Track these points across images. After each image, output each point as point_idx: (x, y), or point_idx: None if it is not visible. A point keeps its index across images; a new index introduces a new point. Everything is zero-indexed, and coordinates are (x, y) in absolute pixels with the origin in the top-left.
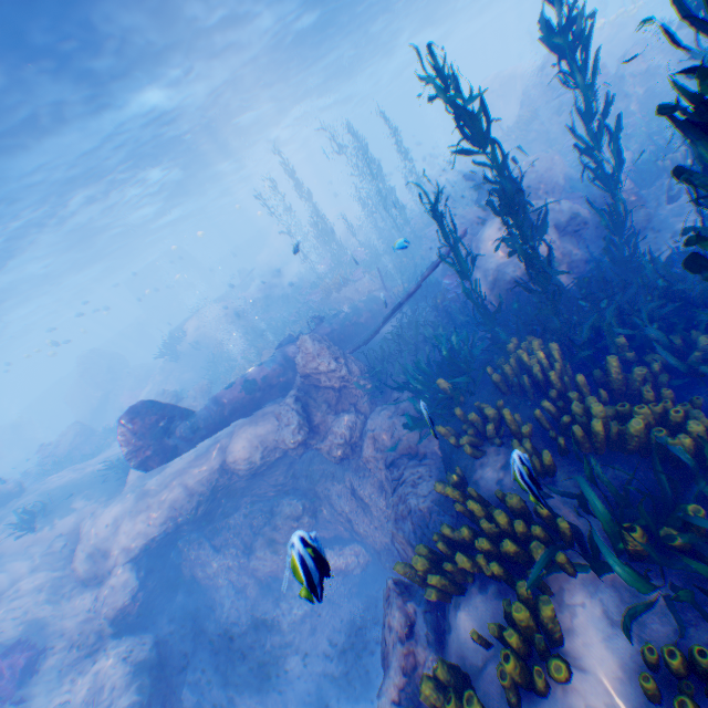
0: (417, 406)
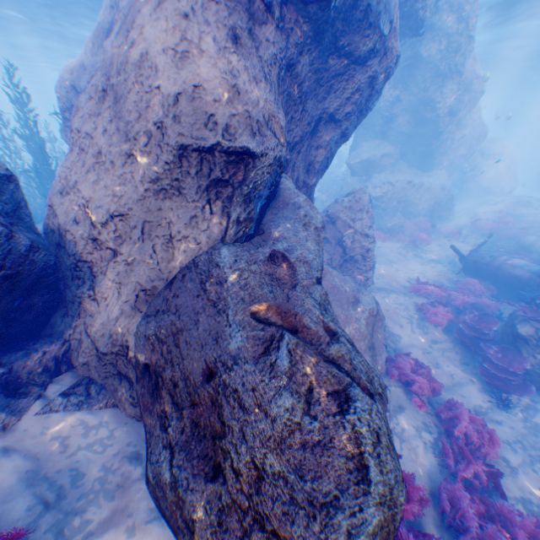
0: None
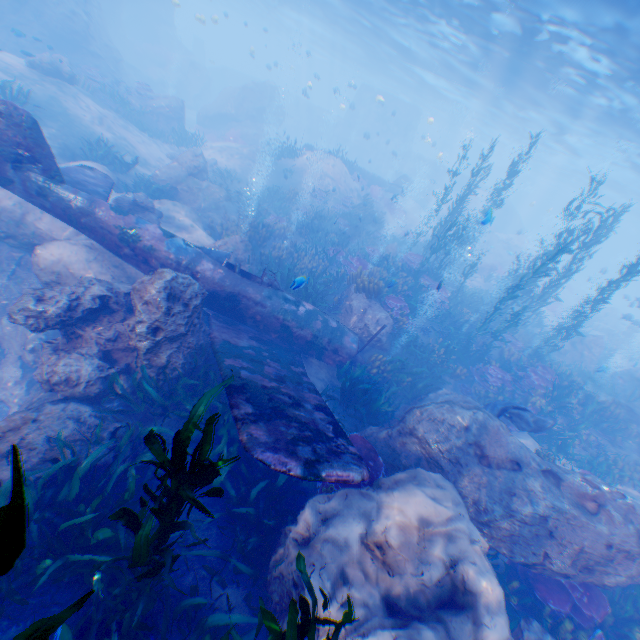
0: (7, 491)
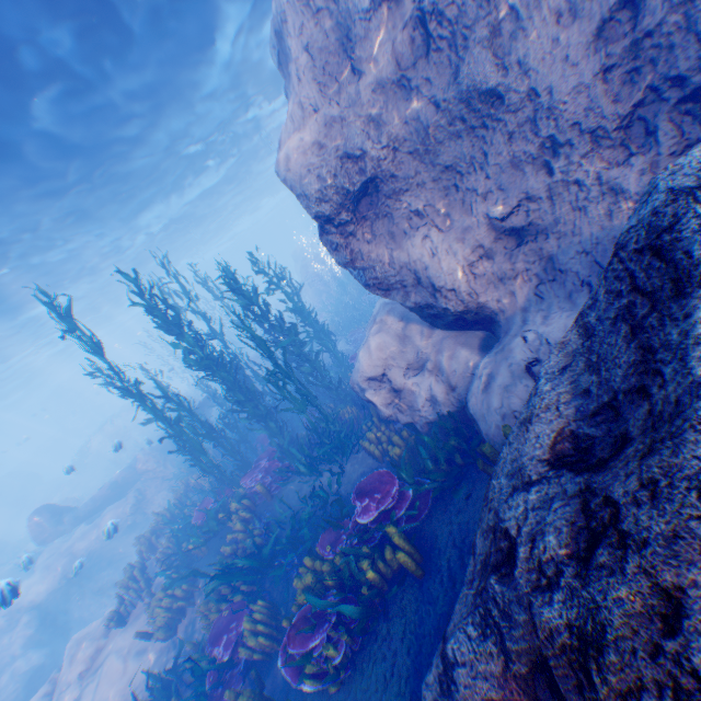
0: None
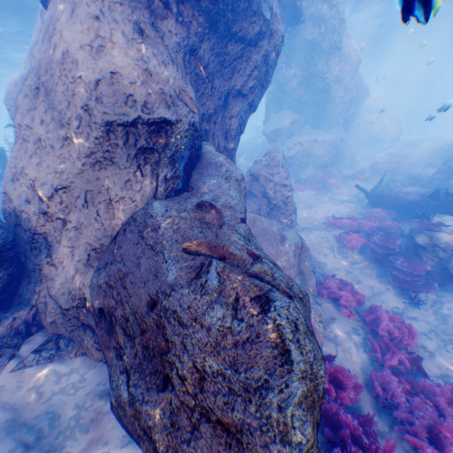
0: None
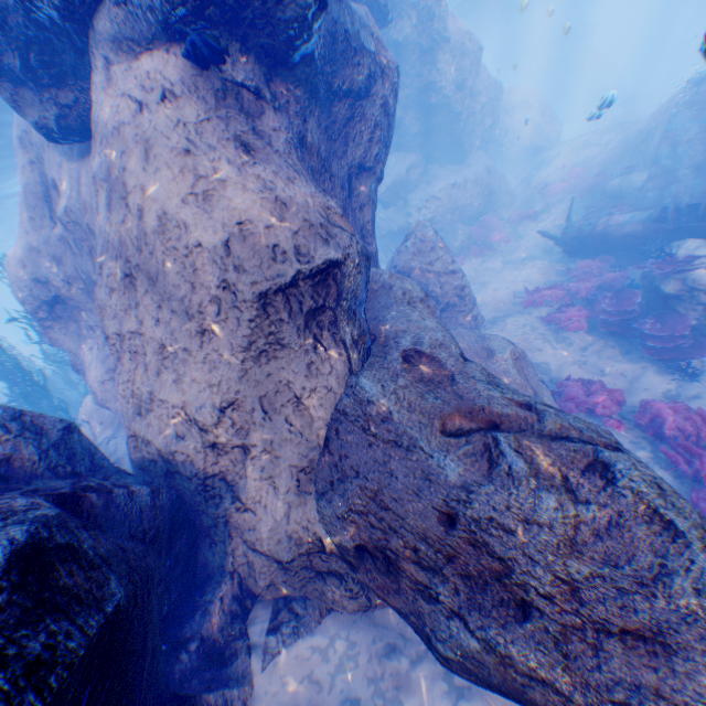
0: None
